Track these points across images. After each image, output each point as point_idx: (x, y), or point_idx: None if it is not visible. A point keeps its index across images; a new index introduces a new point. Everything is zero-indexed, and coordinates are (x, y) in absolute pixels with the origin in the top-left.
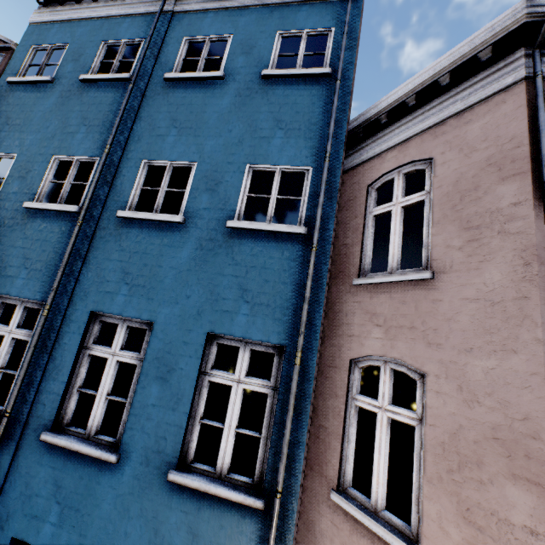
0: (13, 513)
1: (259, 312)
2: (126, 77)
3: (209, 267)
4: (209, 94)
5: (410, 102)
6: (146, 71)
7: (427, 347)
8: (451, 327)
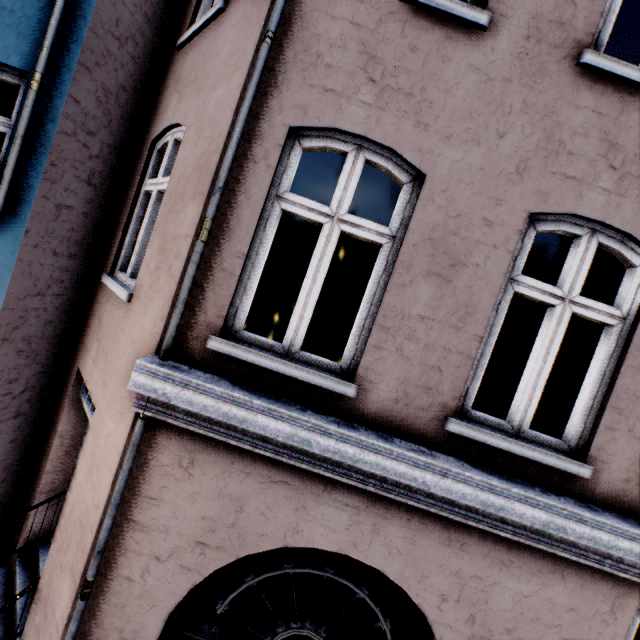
0: None
1: None
2: None
3: None
4: None
5: None
6: None
7: (196, 97)
8: (216, 64)
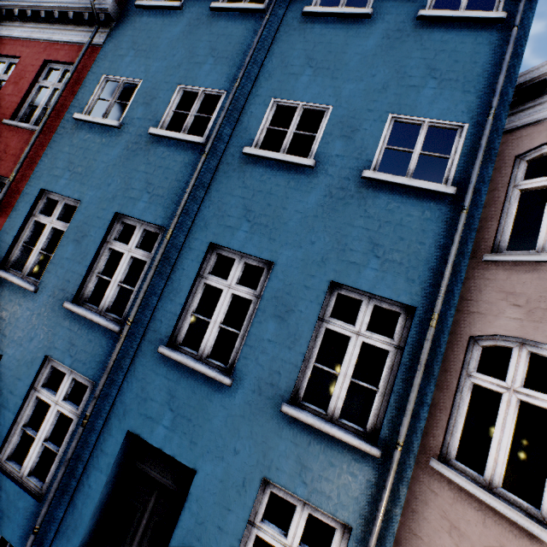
0: (129, 410)
1: (390, 268)
2: (261, 8)
3: (338, 216)
4: (351, 33)
5: None
6: (282, 4)
7: None
8: None
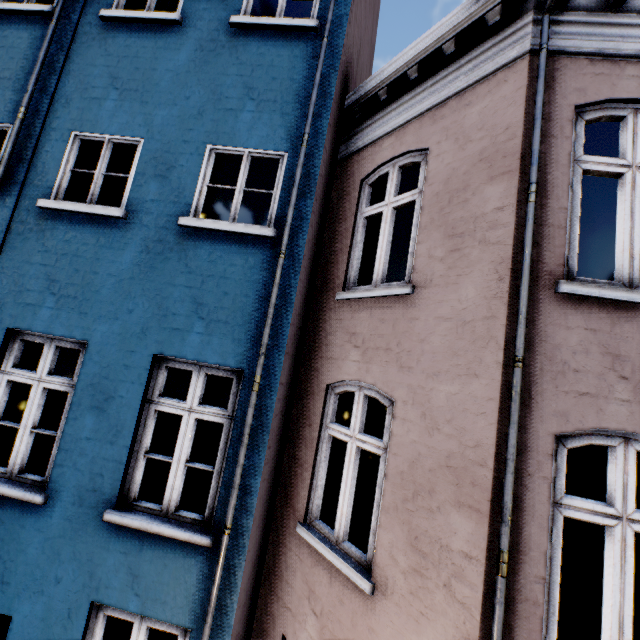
0: None
1: (216, 330)
2: (46, 11)
3: (157, 276)
4: (161, 44)
5: (411, 74)
6: (75, 4)
7: (399, 370)
8: (424, 349)
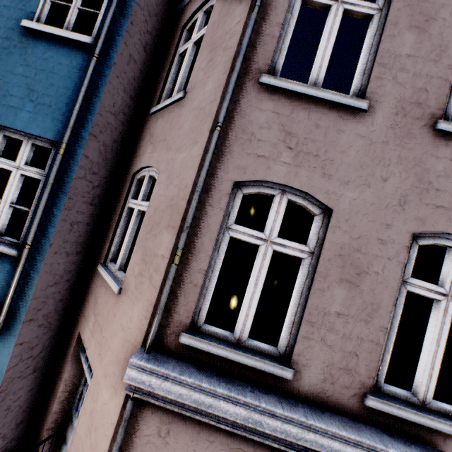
0: None
1: (41, 111)
2: None
3: (2, 65)
4: None
5: None
6: None
7: (166, 152)
8: (180, 133)
